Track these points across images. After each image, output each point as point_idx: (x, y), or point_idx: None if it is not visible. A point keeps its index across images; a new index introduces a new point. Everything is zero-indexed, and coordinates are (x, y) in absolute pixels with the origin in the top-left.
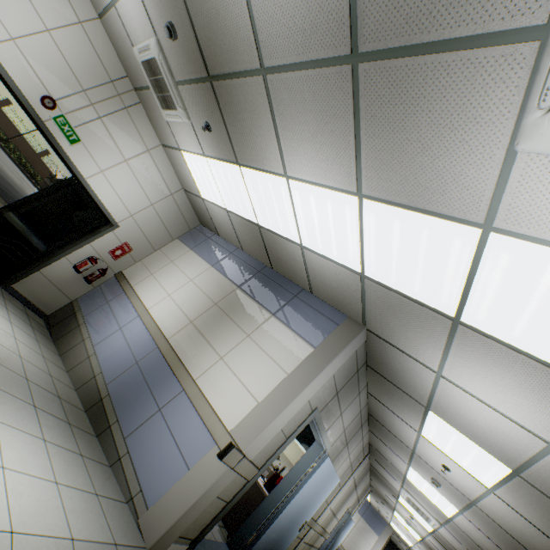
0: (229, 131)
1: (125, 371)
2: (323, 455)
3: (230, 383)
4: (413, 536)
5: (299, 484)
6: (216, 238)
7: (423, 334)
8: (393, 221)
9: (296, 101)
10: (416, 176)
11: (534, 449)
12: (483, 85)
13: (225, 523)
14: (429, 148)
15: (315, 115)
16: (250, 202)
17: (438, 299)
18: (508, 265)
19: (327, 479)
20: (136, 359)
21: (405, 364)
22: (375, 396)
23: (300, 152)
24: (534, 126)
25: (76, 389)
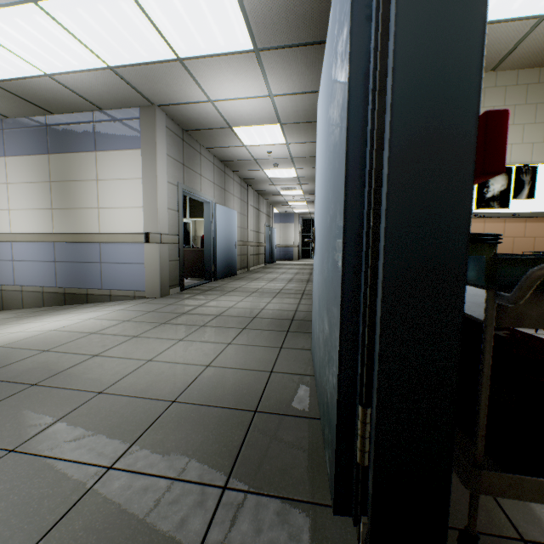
0: None
1: (56, 272)
2: (214, 206)
3: (119, 215)
4: (304, 205)
5: (214, 229)
6: None
7: (180, 83)
8: (77, 11)
9: None
10: None
11: (271, 105)
12: None
13: (199, 277)
14: None
15: None
16: None
17: (159, 52)
18: (157, 5)
19: (229, 216)
20: (52, 262)
21: (196, 111)
22: (211, 147)
23: None
24: None
25: (44, 306)
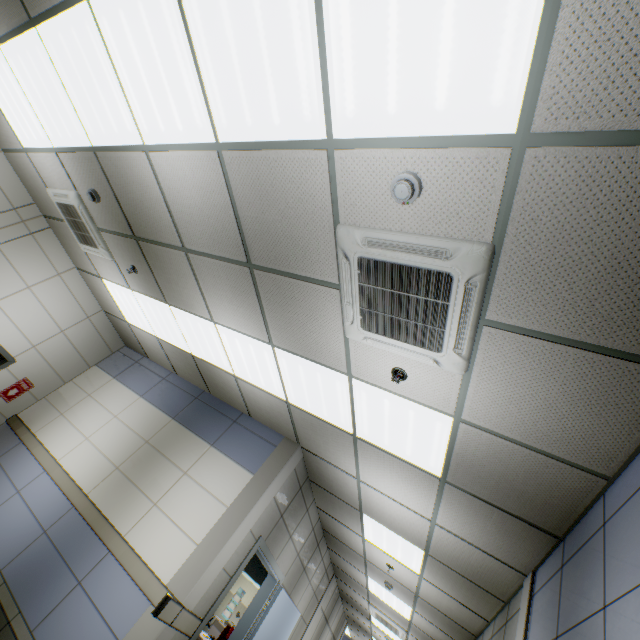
0: (157, 277)
1: (29, 546)
2: (277, 588)
3: (166, 531)
4: None
5: (253, 629)
6: (145, 362)
7: (339, 448)
8: (298, 365)
9: (214, 275)
10: (304, 339)
11: (427, 528)
12: (322, 301)
13: None
14: (306, 325)
15: (230, 288)
16: (182, 334)
17: (340, 420)
18: (367, 398)
19: (286, 616)
20: (43, 527)
21: (336, 474)
22: (323, 509)
23: (222, 308)
24: (349, 329)
25: None
